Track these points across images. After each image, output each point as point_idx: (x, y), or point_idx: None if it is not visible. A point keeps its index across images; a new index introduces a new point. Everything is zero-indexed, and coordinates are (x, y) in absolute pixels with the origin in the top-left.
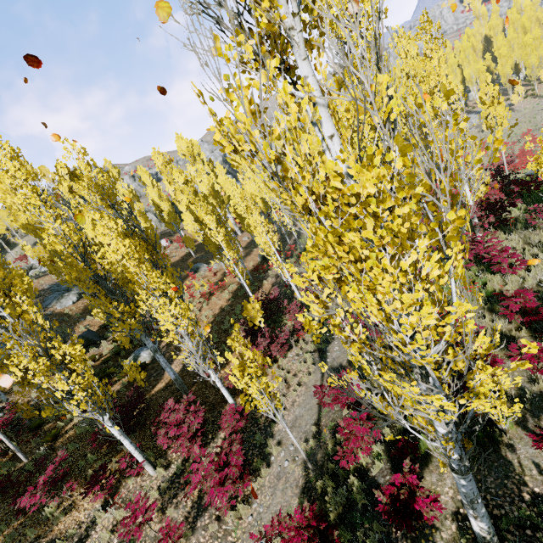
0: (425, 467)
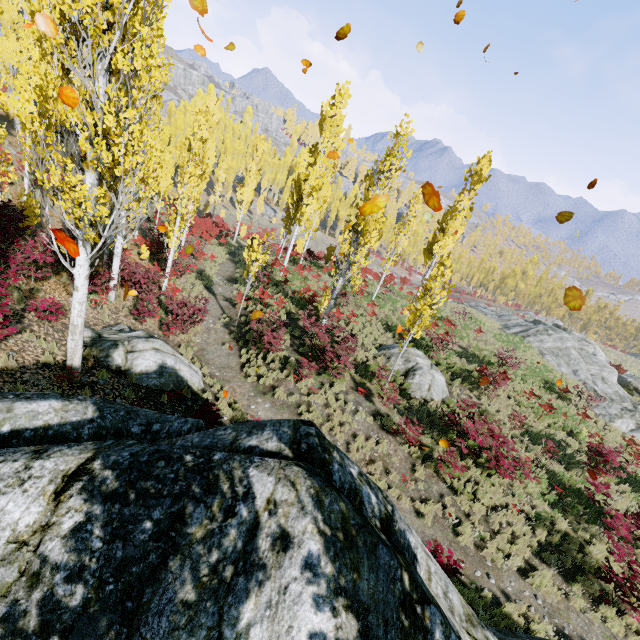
0: (299, 320)
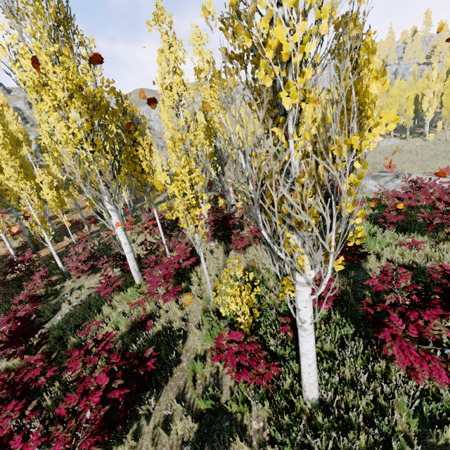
0: None
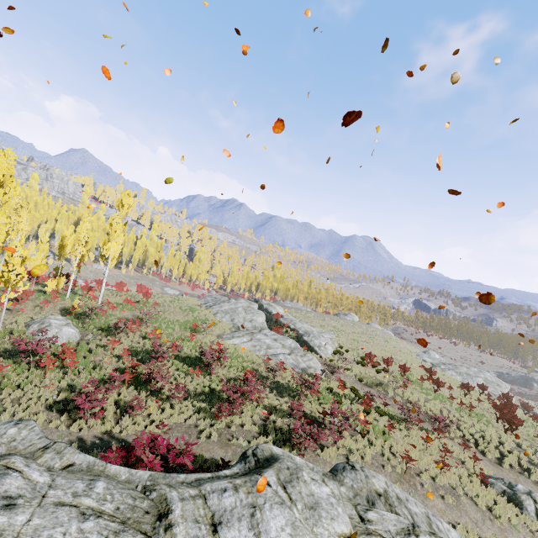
0: None
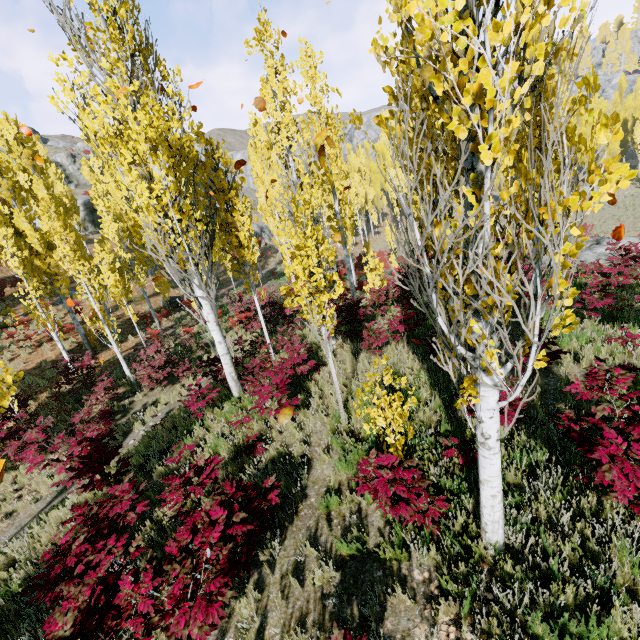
0: None
